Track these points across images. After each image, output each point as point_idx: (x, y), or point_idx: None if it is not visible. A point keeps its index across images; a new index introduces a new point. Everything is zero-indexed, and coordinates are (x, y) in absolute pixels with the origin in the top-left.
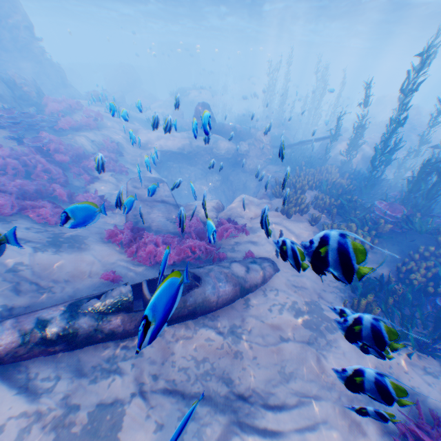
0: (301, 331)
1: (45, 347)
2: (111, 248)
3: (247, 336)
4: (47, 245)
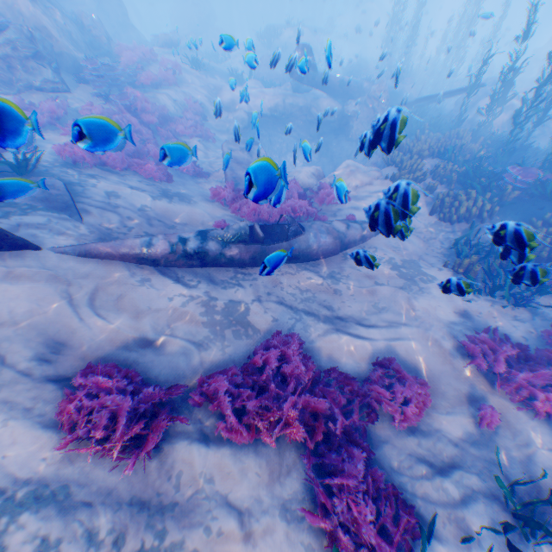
0: (396, 281)
1: (185, 259)
2: (215, 205)
3: (344, 280)
4: (161, 196)
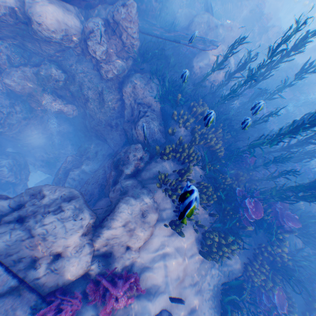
0: None
1: None
2: None
3: None
4: None
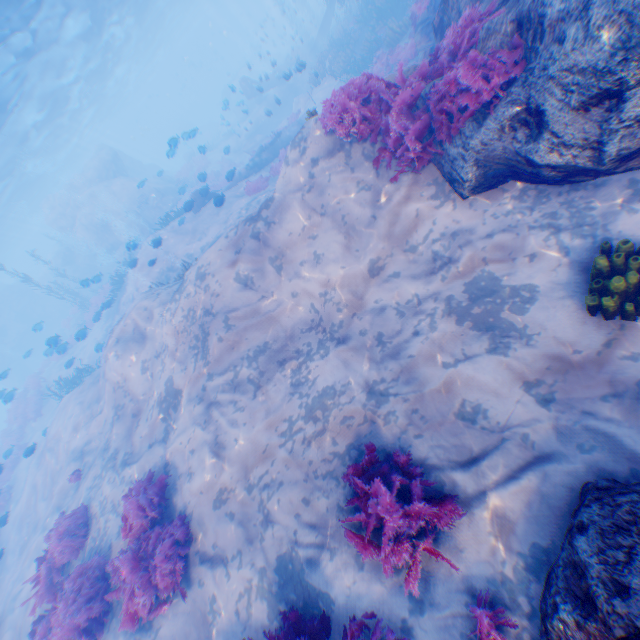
0: None
1: (254, 172)
2: None
3: None
4: None
